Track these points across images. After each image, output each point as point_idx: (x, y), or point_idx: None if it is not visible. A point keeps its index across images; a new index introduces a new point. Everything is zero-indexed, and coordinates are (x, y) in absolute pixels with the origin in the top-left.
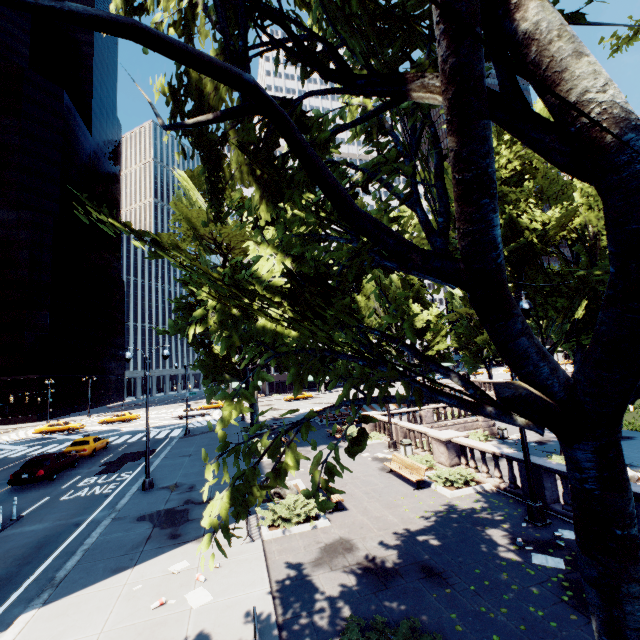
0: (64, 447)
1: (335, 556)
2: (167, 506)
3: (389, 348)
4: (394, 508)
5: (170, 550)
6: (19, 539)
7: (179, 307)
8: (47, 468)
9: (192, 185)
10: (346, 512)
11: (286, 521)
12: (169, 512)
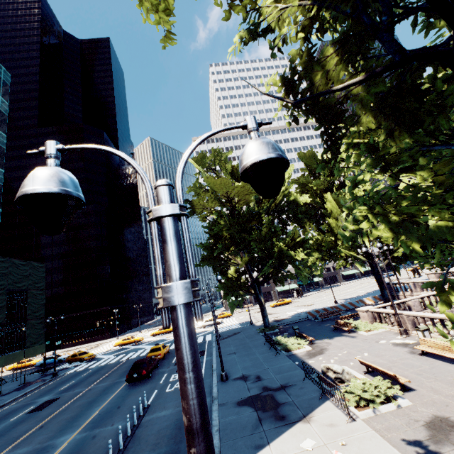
0: (139, 354)
1: (447, 433)
2: (252, 393)
3: (358, 255)
4: None
5: (287, 429)
6: (160, 422)
7: (205, 247)
8: (146, 369)
9: (198, 166)
10: (416, 392)
11: (368, 402)
12: (258, 398)
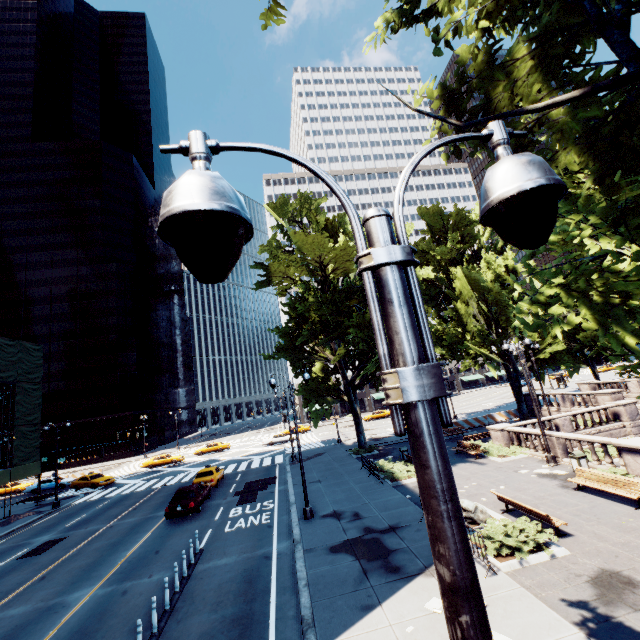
0: (180, 479)
1: (620, 592)
2: (350, 536)
3: (492, 354)
4: (634, 532)
5: (404, 585)
6: (220, 573)
7: (282, 332)
8: (195, 500)
9: (277, 215)
10: (574, 538)
11: (512, 550)
12: (358, 542)
